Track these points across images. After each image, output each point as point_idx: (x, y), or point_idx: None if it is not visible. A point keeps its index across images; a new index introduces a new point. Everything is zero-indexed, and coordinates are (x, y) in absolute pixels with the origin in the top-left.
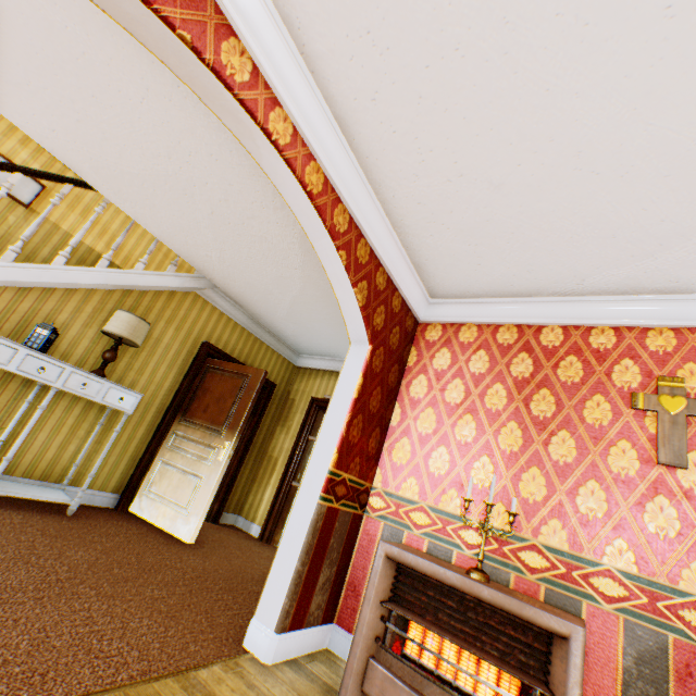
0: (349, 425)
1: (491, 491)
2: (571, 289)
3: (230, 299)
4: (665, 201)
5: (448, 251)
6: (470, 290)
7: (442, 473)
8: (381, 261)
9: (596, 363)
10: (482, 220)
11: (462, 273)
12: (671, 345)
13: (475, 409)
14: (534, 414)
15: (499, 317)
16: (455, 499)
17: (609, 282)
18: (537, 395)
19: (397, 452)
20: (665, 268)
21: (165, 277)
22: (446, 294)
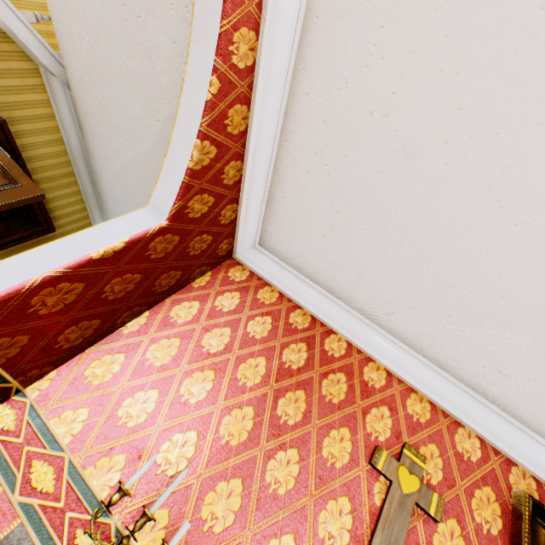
0: (49, 283)
1: (166, 492)
2: (377, 315)
3: (75, 112)
4: (523, 278)
5: (310, 201)
6: (297, 258)
7: (128, 425)
8: (246, 156)
9: (360, 395)
10: (364, 186)
11: (304, 235)
12: (425, 417)
13: (224, 370)
14: (278, 413)
15: (304, 299)
16: (115, 472)
17: (411, 328)
18: (293, 393)
19: (98, 366)
20: (463, 344)
21: (11, 12)
22: (275, 248)
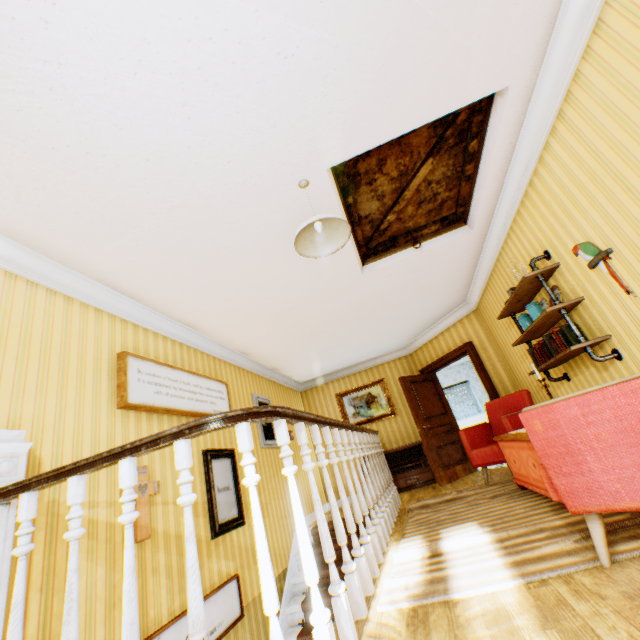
0: None
1: None
2: None
3: None
4: None
5: None
6: None
7: None
8: None
9: None
10: None
11: None
12: None
13: None
14: None
15: None
16: None
17: None
18: None
19: None
20: None
21: None
22: None
